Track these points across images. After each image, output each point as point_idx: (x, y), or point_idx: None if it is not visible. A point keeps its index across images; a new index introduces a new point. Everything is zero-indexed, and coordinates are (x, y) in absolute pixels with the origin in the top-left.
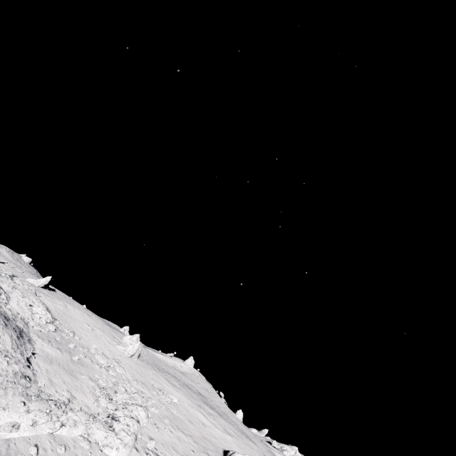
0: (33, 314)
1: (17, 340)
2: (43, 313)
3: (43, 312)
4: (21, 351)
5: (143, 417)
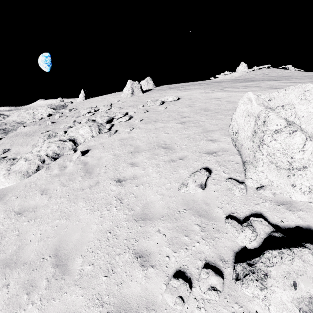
0: (35, 116)
1: None
2: (43, 111)
3: (43, 110)
4: None
5: (85, 134)
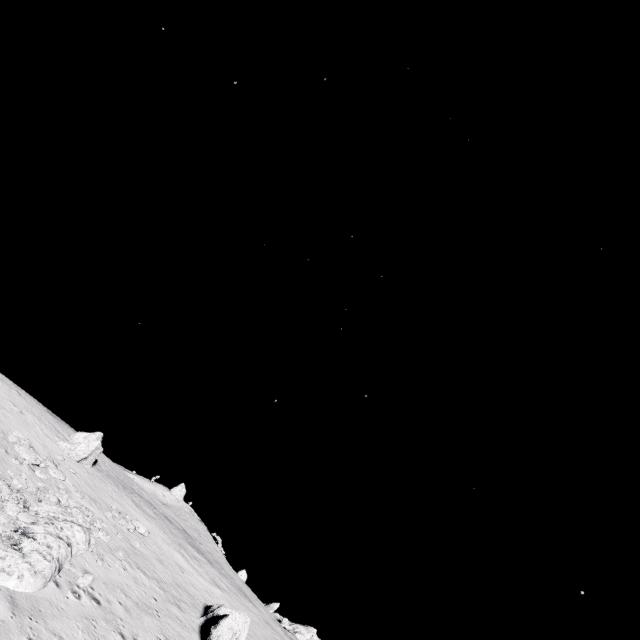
0: None
1: None
2: None
3: None
4: None
5: (80, 541)
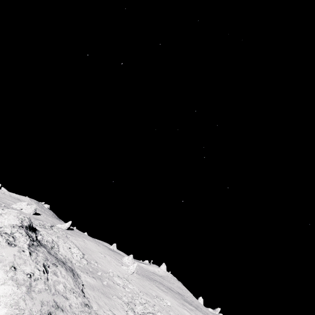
0: (72, 254)
1: (74, 278)
2: (77, 252)
3: (77, 251)
4: (78, 286)
5: None
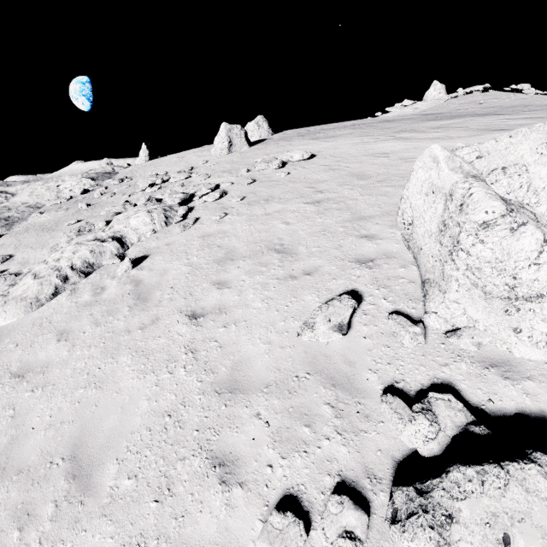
0: (60, 193)
1: None
2: (73, 184)
3: (75, 183)
4: None
5: (140, 226)
